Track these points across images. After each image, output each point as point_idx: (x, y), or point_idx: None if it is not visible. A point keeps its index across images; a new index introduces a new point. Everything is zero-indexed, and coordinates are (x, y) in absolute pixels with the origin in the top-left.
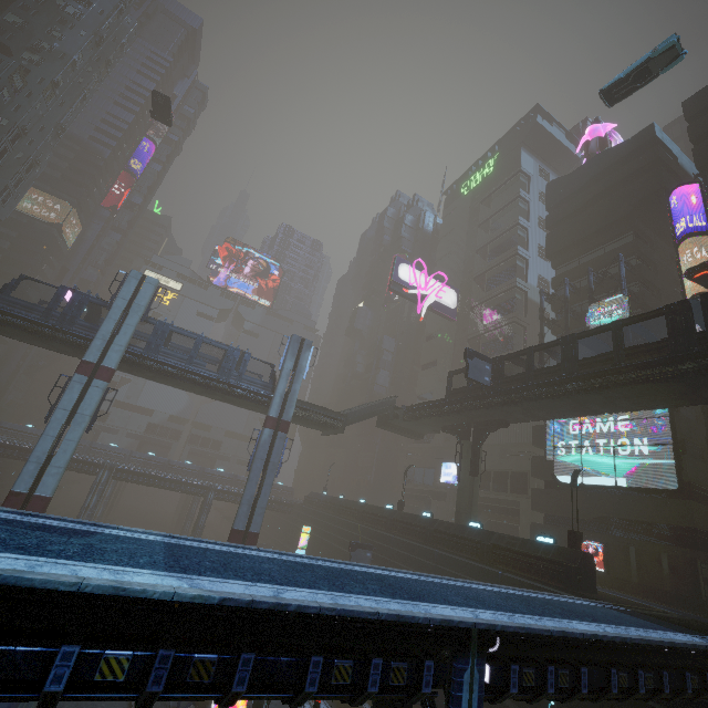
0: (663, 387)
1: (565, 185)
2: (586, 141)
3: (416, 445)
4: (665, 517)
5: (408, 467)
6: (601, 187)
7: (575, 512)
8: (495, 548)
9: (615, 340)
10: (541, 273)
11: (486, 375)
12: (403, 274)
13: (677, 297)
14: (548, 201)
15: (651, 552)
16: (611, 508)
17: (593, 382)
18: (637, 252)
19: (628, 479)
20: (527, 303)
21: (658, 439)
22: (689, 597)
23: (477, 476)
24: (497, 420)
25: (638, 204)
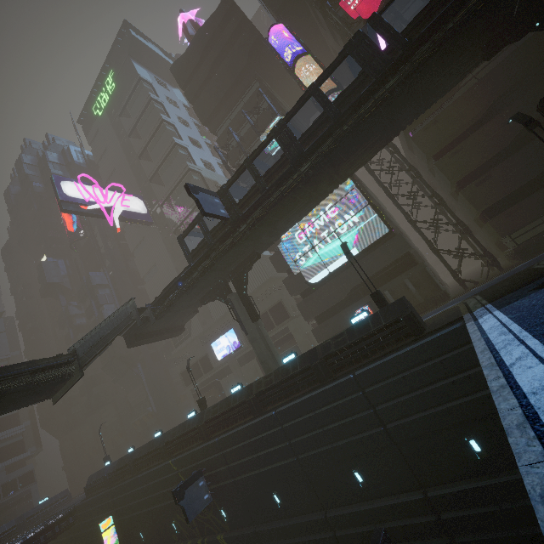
0: (375, 124)
1: (186, 62)
2: (183, 26)
3: (179, 347)
4: (392, 255)
5: (188, 362)
6: (215, 53)
7: (337, 297)
8: (327, 359)
9: (321, 100)
10: (202, 158)
11: (220, 208)
12: (71, 192)
13: (302, 126)
14: (179, 81)
15: (398, 285)
16: (357, 276)
17: (323, 148)
18: (268, 92)
19: (357, 247)
20: (205, 181)
21: (359, 206)
22: (436, 296)
23: (259, 318)
24: (248, 257)
25: (250, 54)
